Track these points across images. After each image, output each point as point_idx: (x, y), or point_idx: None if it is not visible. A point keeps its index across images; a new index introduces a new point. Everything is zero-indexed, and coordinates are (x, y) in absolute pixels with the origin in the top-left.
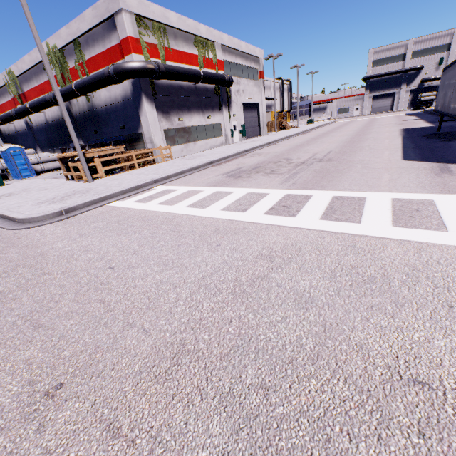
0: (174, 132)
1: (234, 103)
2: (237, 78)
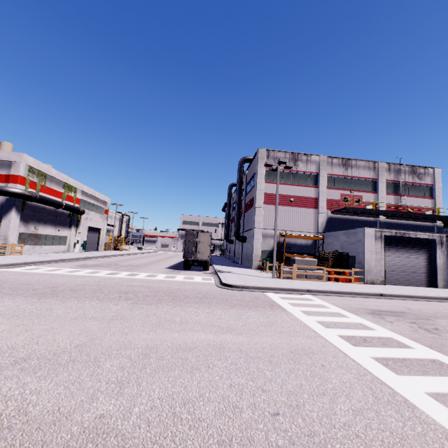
0: (28, 235)
1: (82, 225)
2: (88, 210)
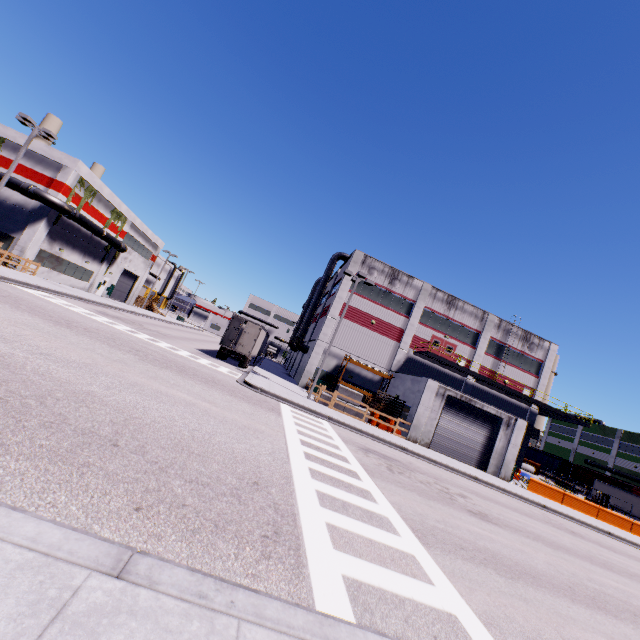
0: (49, 255)
1: (117, 265)
2: (132, 249)
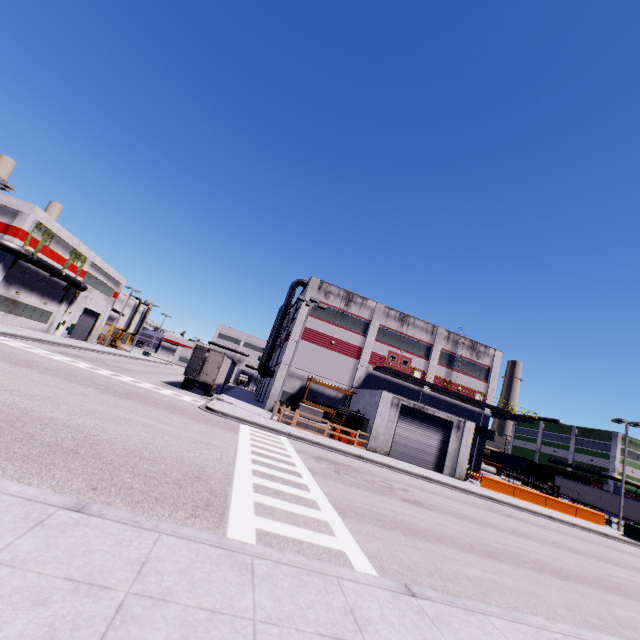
0: (4, 299)
1: (78, 304)
2: (93, 287)
